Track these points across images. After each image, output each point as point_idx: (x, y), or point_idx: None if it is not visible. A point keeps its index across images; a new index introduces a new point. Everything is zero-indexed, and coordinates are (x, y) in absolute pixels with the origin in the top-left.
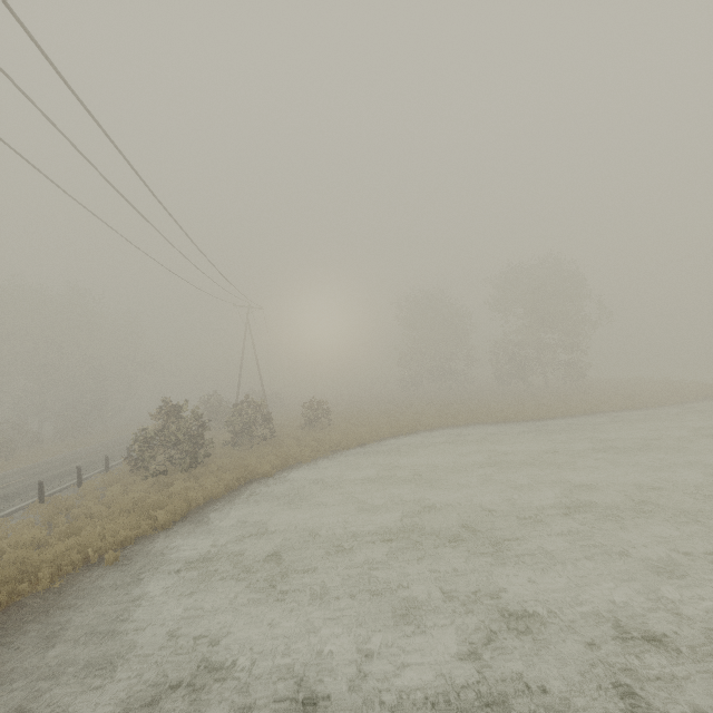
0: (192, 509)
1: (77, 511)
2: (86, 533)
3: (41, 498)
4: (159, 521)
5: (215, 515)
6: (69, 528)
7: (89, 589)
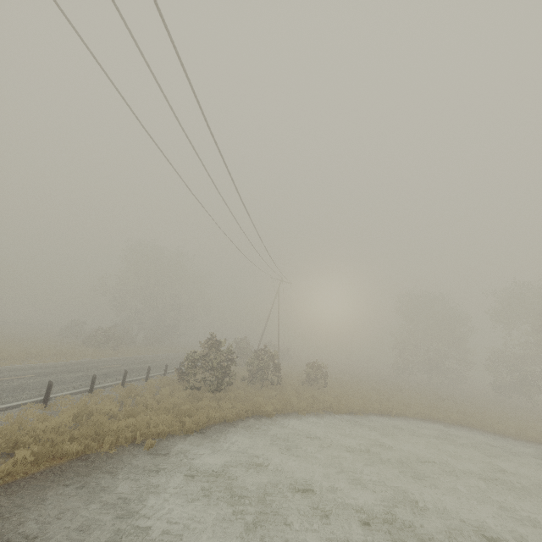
0: (209, 424)
1: (139, 399)
2: (140, 417)
3: (123, 382)
4: (186, 427)
5: (224, 436)
6: (131, 410)
7: (129, 464)
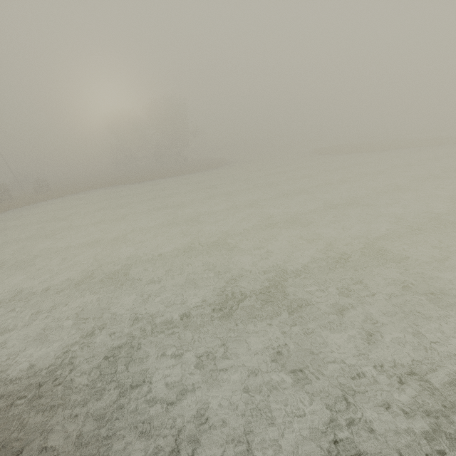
0: None
1: None
2: None
3: None
4: None
5: None
6: None
7: None
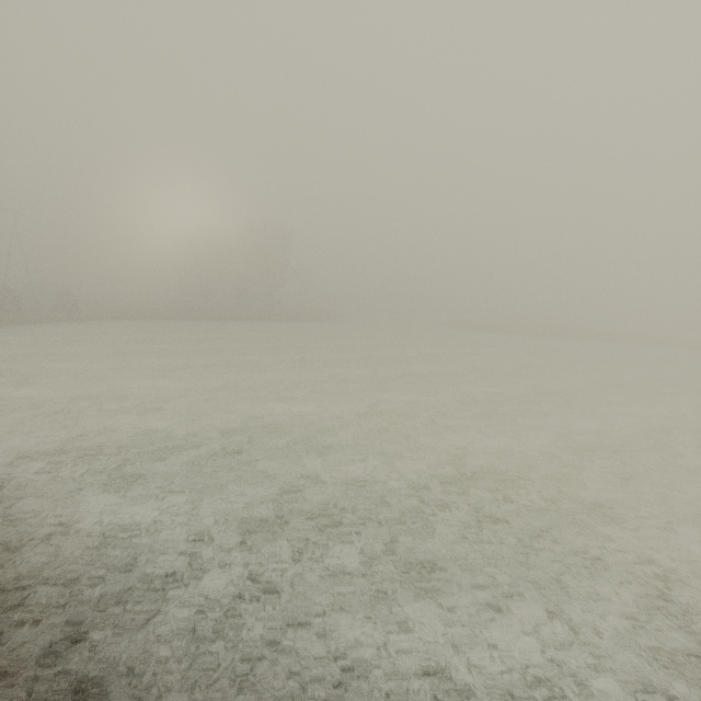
0: None
1: None
2: None
3: None
4: None
5: None
6: None
7: None
